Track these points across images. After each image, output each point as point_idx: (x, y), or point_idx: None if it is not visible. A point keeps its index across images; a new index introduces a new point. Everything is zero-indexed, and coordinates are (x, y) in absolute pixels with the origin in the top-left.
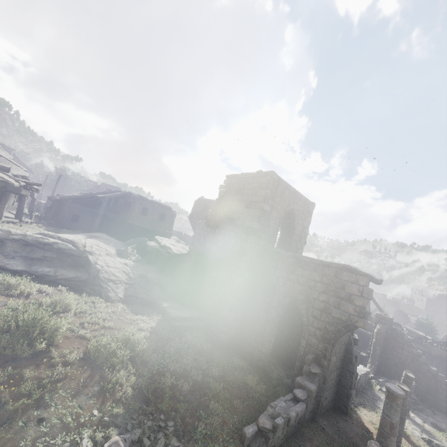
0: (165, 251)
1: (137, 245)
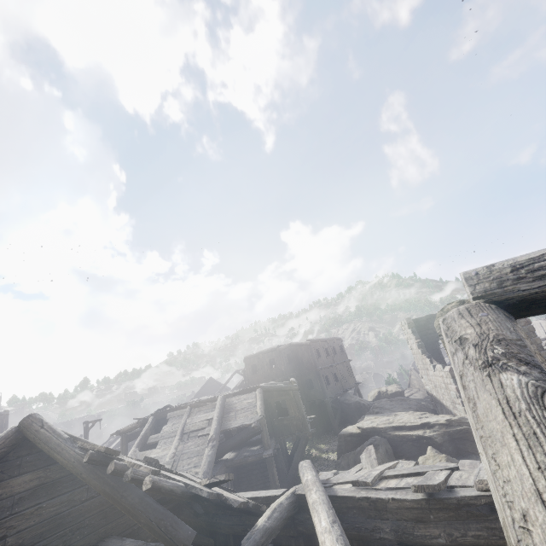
0: (466, 426)
1: (387, 454)
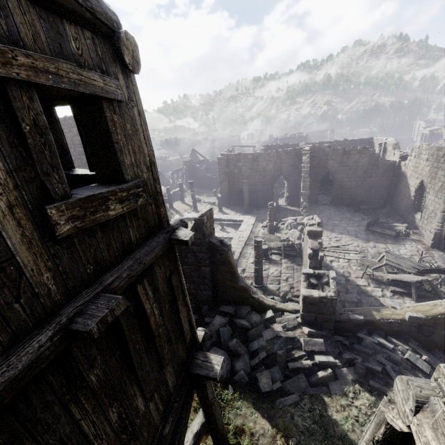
0: None
1: None
